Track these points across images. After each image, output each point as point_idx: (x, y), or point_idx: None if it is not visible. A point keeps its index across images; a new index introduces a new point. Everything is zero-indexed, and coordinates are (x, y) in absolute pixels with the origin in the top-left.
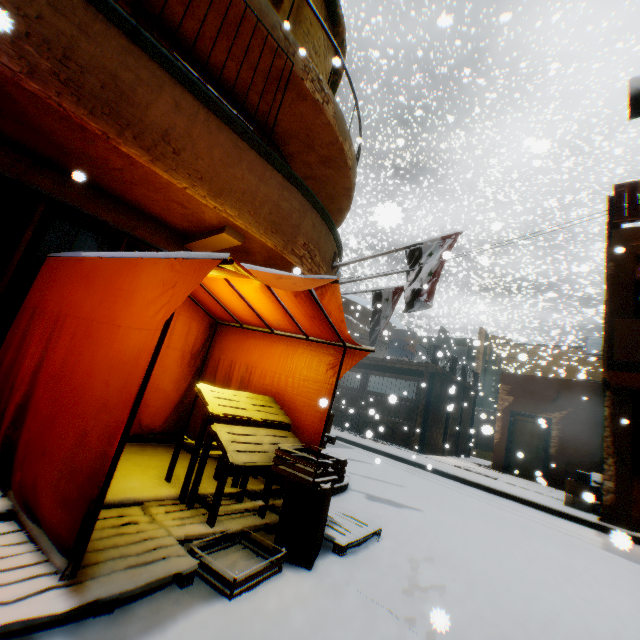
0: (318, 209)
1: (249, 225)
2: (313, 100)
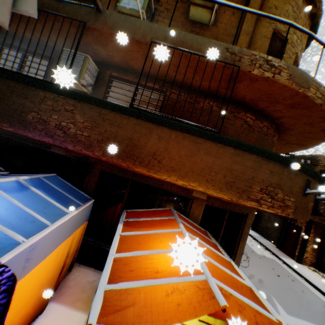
0: (274, 159)
1: (207, 189)
2: (263, 78)
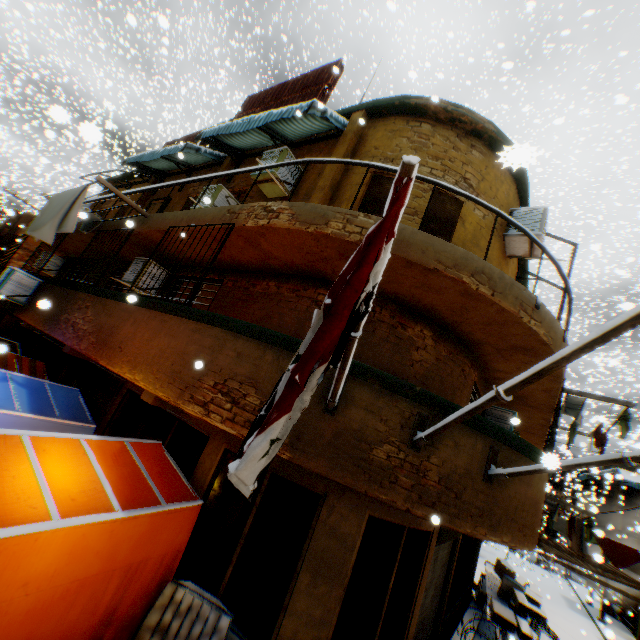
0: (245, 332)
1: (149, 384)
2: (262, 228)
